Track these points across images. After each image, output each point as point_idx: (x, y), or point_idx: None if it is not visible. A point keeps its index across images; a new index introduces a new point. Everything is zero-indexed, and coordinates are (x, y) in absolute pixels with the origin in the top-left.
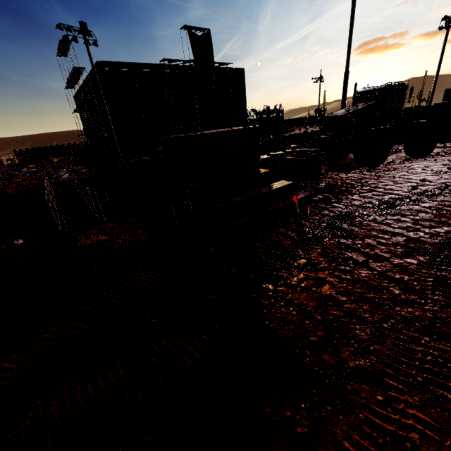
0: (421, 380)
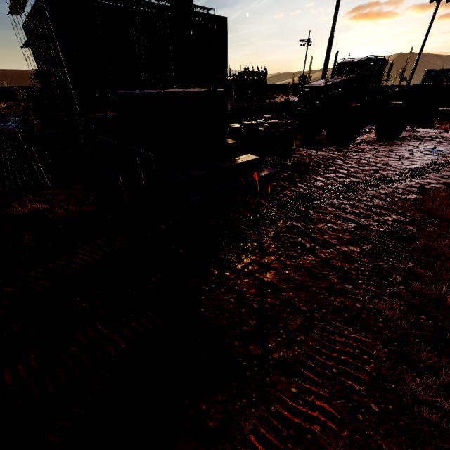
0: (335, 371)
